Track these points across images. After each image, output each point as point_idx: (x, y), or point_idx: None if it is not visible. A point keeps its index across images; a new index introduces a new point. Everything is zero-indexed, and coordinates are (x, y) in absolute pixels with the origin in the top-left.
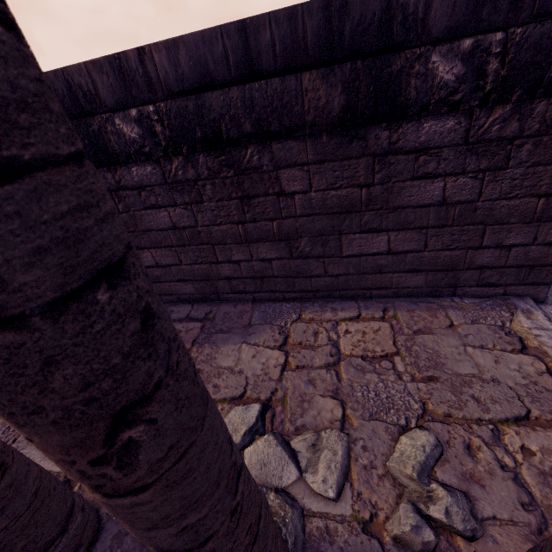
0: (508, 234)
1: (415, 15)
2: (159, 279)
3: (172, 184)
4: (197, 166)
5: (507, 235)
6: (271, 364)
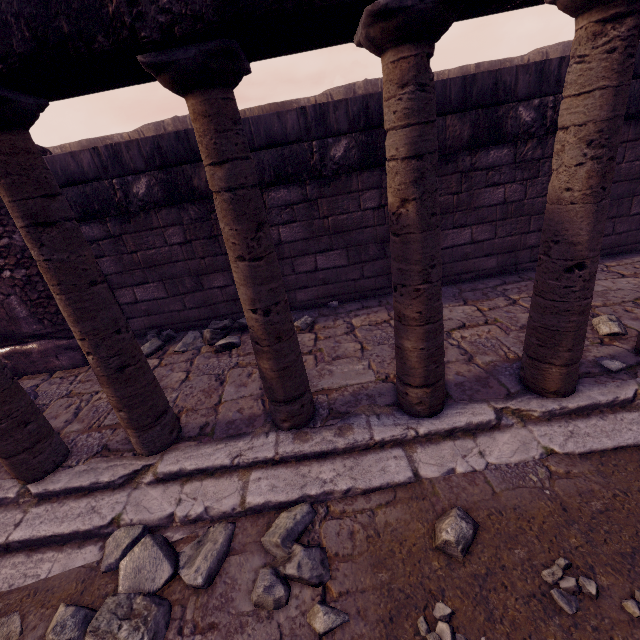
0: None
1: None
2: (467, 256)
3: (519, 163)
4: (545, 147)
5: None
6: (635, 282)
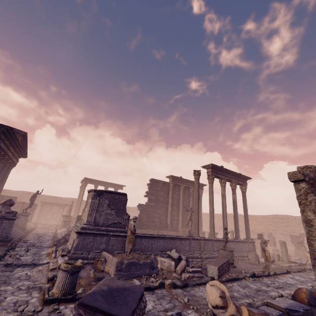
0: (28, 216)
1: (24, 203)
2: None
3: None
4: None
5: (28, 216)
6: None
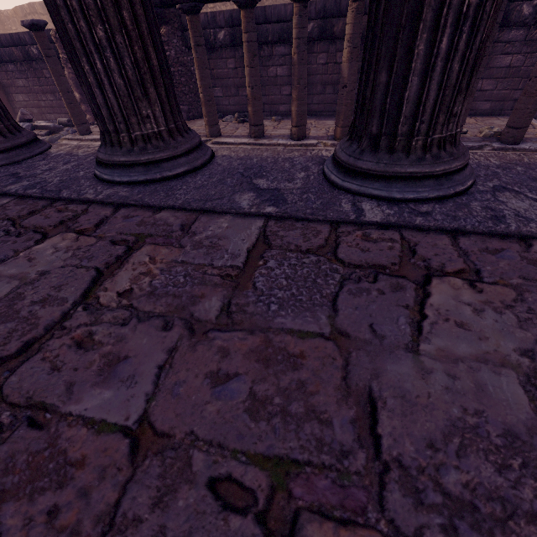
0: None
1: None
2: None
3: None
4: None
5: None
6: None
